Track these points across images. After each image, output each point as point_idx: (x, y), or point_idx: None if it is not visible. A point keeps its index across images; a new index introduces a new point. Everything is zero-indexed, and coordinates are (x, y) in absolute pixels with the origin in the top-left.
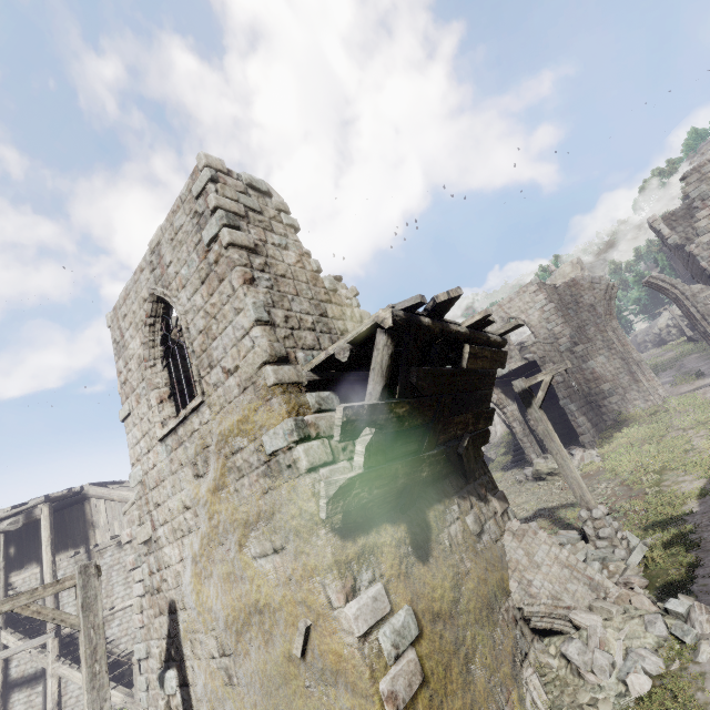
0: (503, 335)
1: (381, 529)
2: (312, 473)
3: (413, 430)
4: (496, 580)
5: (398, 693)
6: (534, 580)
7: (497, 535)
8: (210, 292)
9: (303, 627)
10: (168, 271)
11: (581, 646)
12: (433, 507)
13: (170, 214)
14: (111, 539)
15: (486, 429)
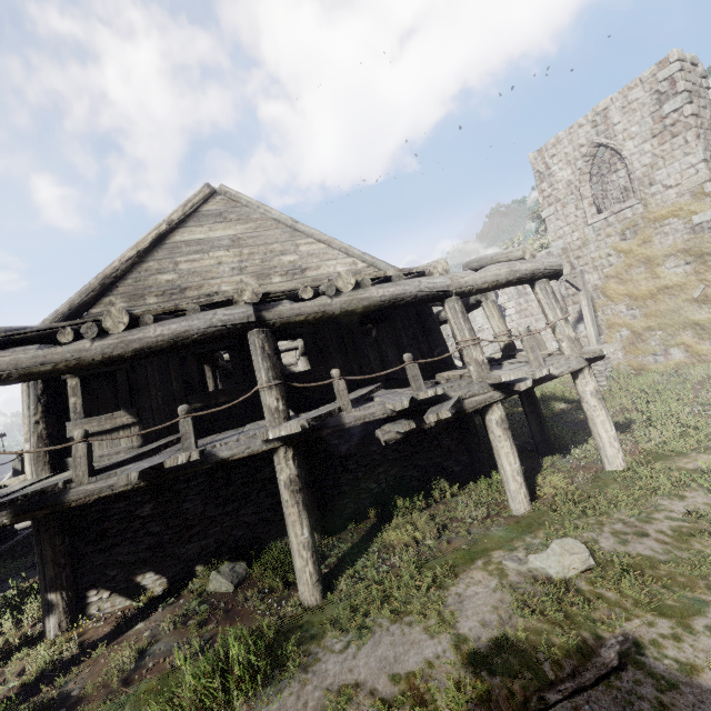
0: None
1: None
2: None
3: None
4: None
5: None
6: None
7: None
8: (661, 143)
9: (703, 286)
10: (614, 128)
11: None
12: None
13: (624, 90)
14: None
15: None
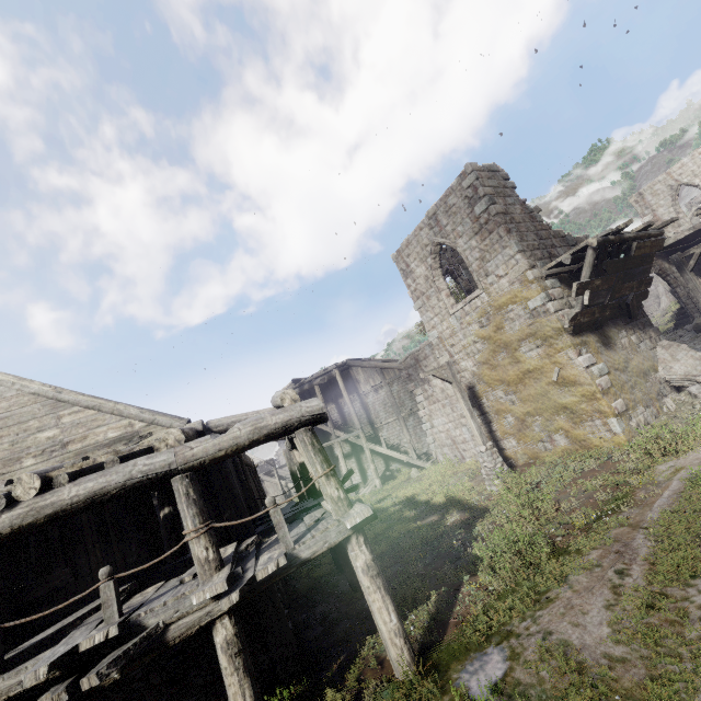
0: (661, 228)
1: (587, 336)
2: (556, 313)
3: (602, 292)
4: (649, 365)
5: (602, 385)
6: (674, 366)
7: (651, 347)
8: (482, 239)
9: (557, 369)
10: (445, 229)
11: (698, 387)
12: (611, 330)
13: (443, 197)
14: (371, 388)
15: (645, 290)
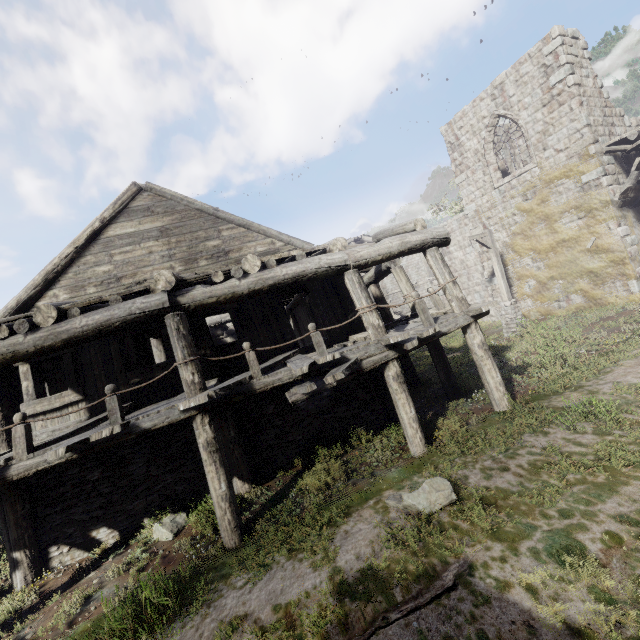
0: None
1: (627, 211)
2: (607, 187)
3: None
4: None
5: (631, 253)
6: None
7: None
8: (550, 111)
9: (594, 238)
10: (510, 100)
11: None
12: None
13: (516, 65)
14: None
15: None
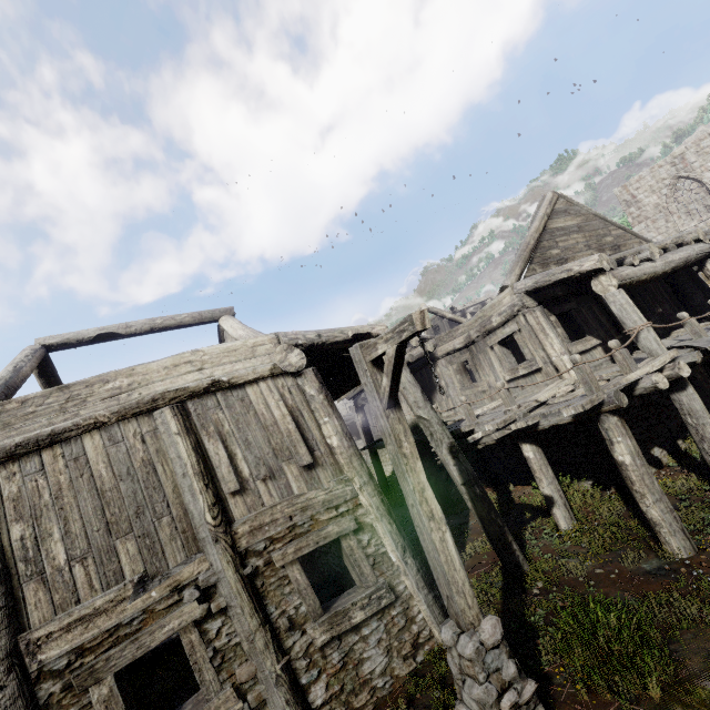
0: None
1: None
2: None
3: None
4: None
5: None
6: None
7: None
8: None
9: None
10: (692, 165)
11: None
12: None
13: (696, 141)
14: None
15: None
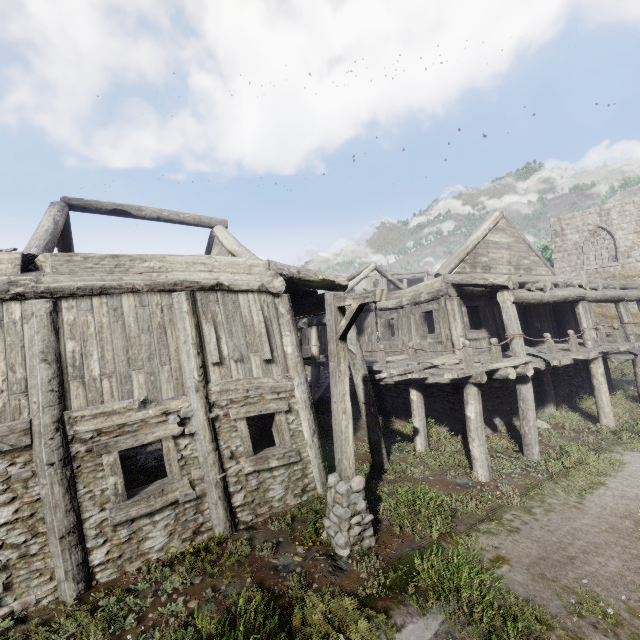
0: None
1: None
2: None
3: None
4: None
5: None
6: None
7: None
8: (638, 237)
9: None
10: (612, 221)
11: None
12: None
13: (622, 203)
14: None
15: None
